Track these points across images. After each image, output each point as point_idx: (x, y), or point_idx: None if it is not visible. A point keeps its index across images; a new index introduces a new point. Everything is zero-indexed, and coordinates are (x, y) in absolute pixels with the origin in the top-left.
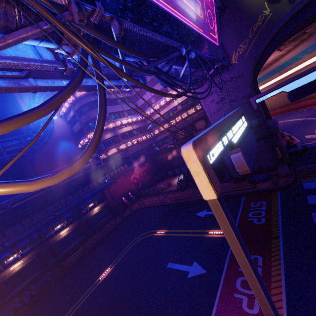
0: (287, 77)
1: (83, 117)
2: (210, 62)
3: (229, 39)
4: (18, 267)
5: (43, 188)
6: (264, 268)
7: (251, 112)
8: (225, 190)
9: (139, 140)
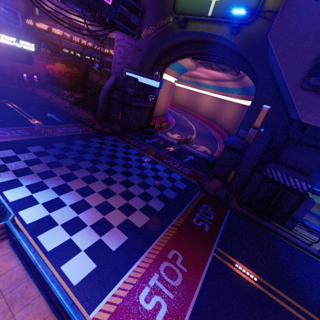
0: (223, 100)
1: None
2: (89, 9)
3: (149, 15)
4: None
5: None
6: (22, 135)
7: (131, 82)
8: (84, 117)
9: (82, 42)
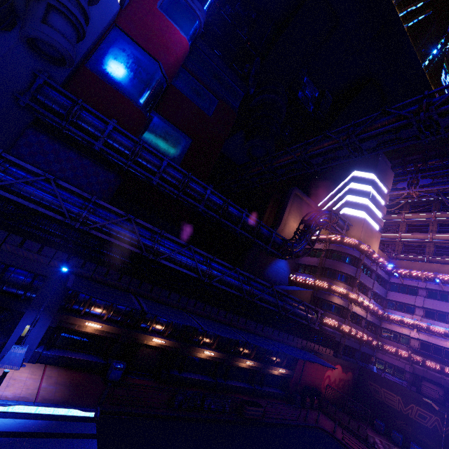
0: None
1: (330, 261)
2: None
3: None
4: (206, 356)
5: (279, 306)
6: None
7: None
8: None
9: (363, 337)
